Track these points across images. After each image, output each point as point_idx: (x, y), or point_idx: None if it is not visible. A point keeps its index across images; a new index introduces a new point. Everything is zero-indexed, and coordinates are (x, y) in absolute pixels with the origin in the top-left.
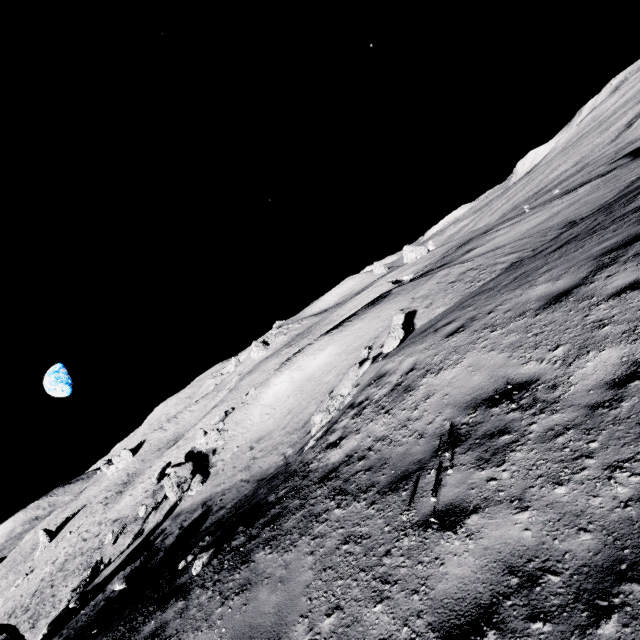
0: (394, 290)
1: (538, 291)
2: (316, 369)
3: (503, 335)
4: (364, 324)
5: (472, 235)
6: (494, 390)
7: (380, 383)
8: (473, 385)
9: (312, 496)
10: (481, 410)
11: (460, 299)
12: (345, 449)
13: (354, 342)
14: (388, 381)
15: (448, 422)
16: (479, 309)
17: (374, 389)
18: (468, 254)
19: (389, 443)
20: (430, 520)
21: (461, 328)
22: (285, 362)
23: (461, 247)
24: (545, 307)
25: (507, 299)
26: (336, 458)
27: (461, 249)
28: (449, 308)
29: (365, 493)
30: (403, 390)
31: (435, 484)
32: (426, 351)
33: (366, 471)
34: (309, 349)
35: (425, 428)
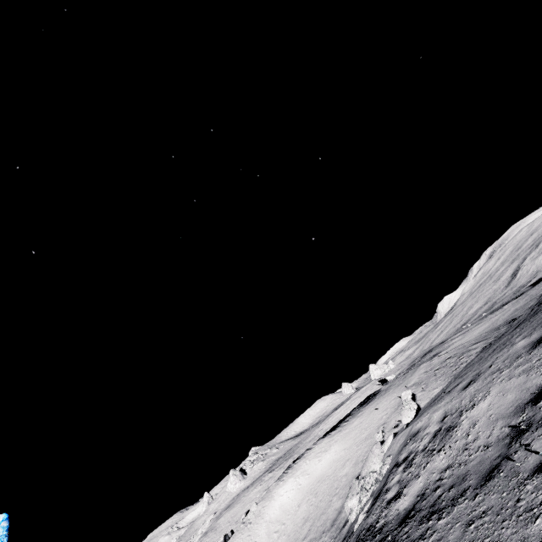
0: (382, 388)
1: (520, 344)
2: (326, 468)
3: (512, 370)
4: (364, 418)
5: (429, 348)
6: (530, 395)
7: (417, 438)
8: (510, 400)
9: (400, 534)
10: (528, 409)
11: (452, 378)
12: (412, 493)
13: (361, 434)
14: (425, 433)
15: (505, 428)
16: (478, 369)
17: (414, 444)
18: (436, 356)
19: (458, 465)
20: (539, 467)
21: (472, 381)
22: (286, 470)
23: (425, 355)
24: (533, 348)
25: (498, 356)
26: (406, 503)
27: (427, 355)
28: (446, 385)
29: (462, 496)
30: (446, 431)
31: (525, 454)
32: (450, 402)
33: (449, 489)
34: (310, 453)
35: (487, 440)
